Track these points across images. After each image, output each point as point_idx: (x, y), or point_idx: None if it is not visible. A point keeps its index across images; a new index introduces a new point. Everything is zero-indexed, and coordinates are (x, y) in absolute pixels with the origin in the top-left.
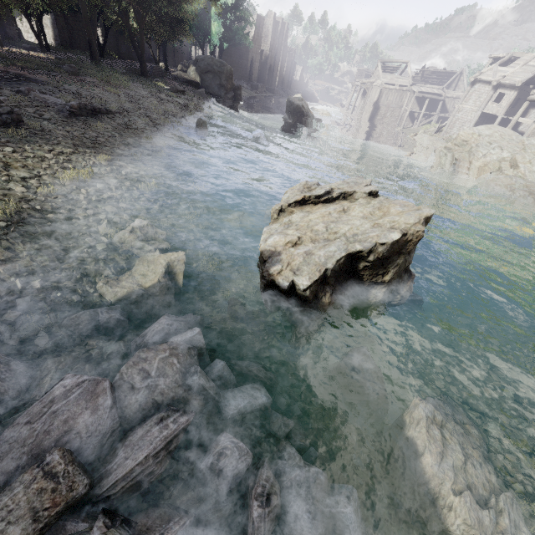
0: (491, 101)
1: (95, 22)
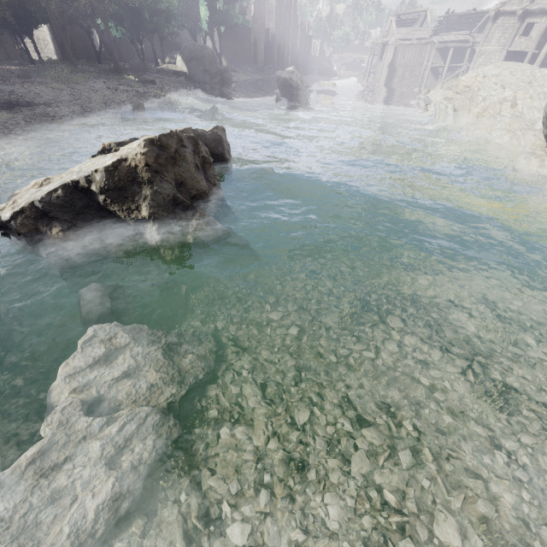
0: (519, 35)
1: (66, 27)
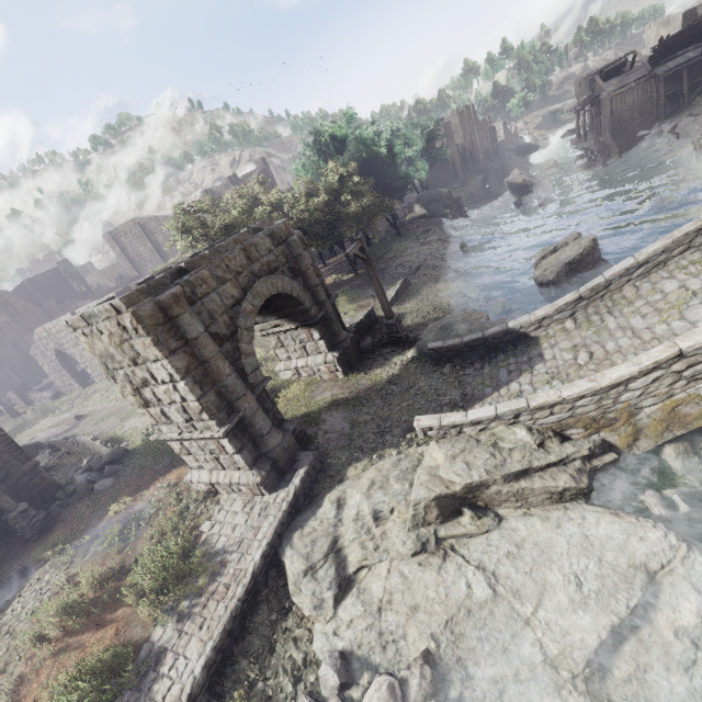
0: None
1: None
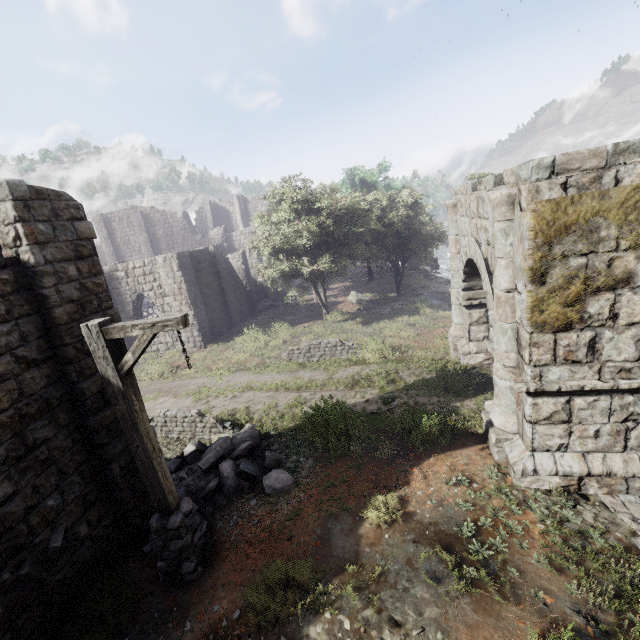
0: None
1: None
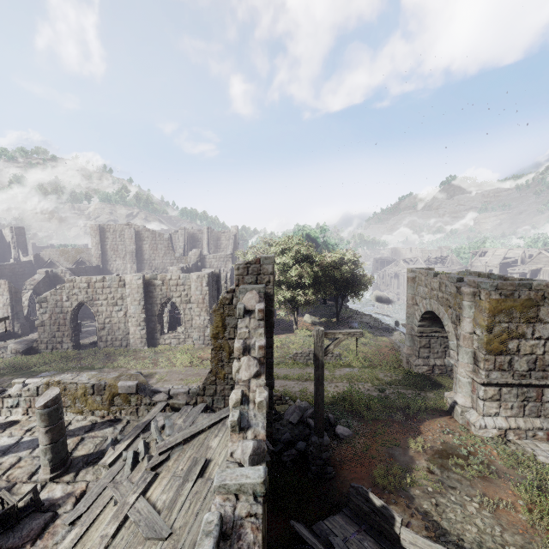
0: None
1: None
